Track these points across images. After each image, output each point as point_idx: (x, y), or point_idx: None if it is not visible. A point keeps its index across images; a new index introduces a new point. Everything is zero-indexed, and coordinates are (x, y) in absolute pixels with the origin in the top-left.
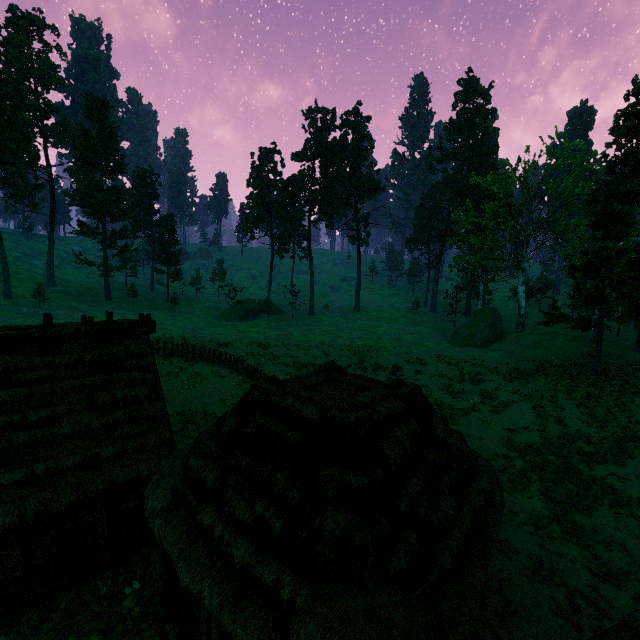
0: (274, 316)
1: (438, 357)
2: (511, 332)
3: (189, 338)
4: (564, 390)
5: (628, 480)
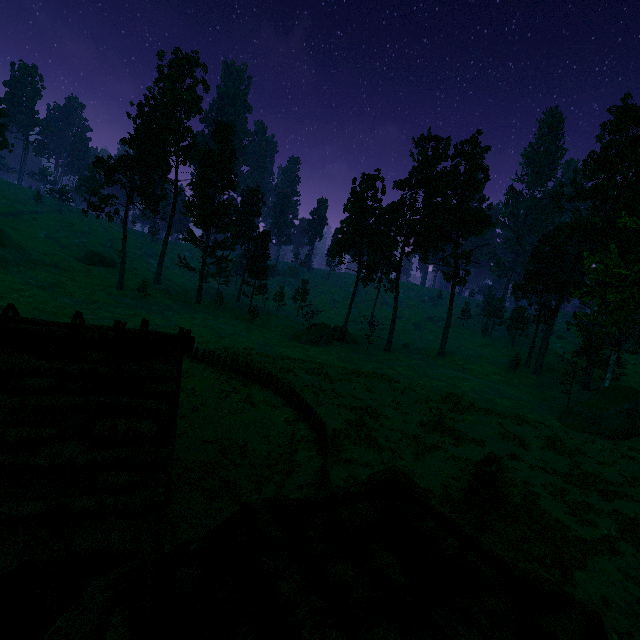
0: (347, 346)
1: (544, 439)
2: None
3: (253, 355)
4: None
5: None
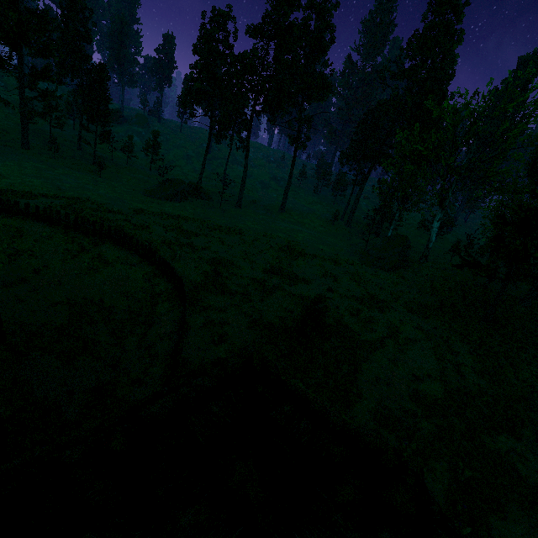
0: (202, 202)
1: (349, 275)
2: (415, 261)
3: (101, 212)
4: (458, 332)
5: (527, 460)
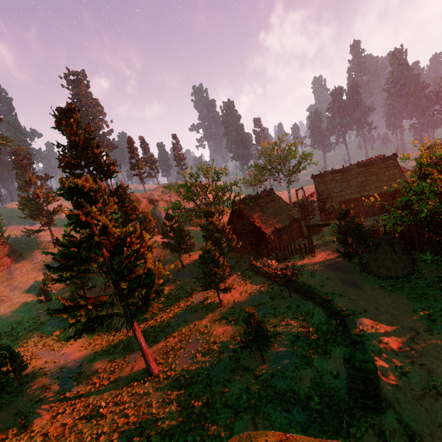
0: None
1: None
2: None
3: None
4: None
5: None
